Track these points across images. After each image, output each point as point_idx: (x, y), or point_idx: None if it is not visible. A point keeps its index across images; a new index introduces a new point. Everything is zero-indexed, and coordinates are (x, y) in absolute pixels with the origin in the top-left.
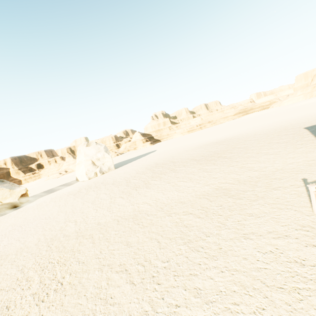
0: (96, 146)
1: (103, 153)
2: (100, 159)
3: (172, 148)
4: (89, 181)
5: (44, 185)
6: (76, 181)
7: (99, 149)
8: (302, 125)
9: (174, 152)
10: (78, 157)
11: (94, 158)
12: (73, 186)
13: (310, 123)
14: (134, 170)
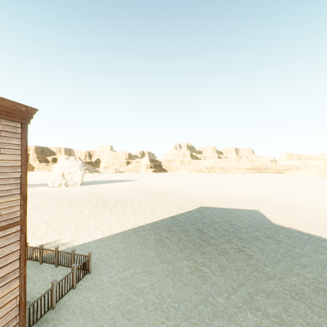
0: (73, 162)
1: (77, 169)
2: (71, 173)
3: (142, 184)
4: (47, 189)
5: (35, 179)
6: (46, 185)
7: (74, 165)
8: (211, 203)
9: (130, 187)
10: (56, 166)
11: (66, 171)
12: (35, 188)
13: (217, 204)
14: (77, 192)
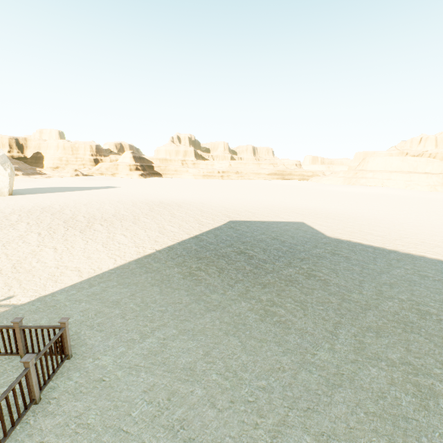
0: None
1: None
2: None
3: (128, 192)
4: None
5: None
6: None
7: None
8: (242, 216)
9: (110, 198)
10: None
11: None
12: None
13: (250, 217)
14: (5, 207)
